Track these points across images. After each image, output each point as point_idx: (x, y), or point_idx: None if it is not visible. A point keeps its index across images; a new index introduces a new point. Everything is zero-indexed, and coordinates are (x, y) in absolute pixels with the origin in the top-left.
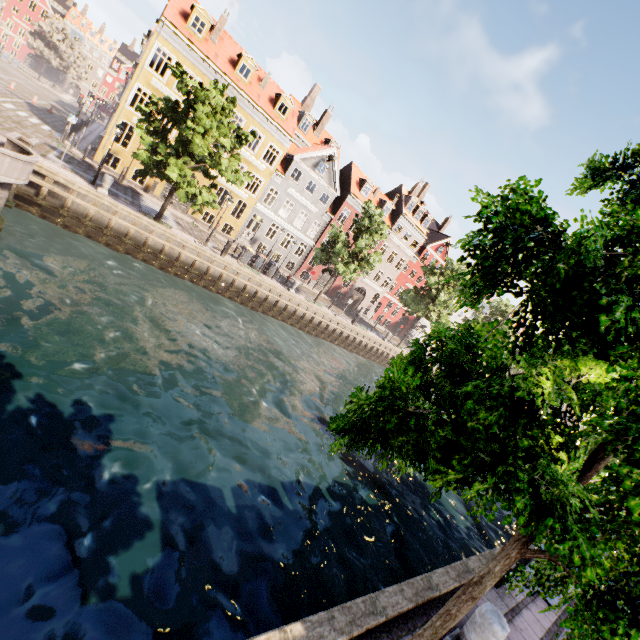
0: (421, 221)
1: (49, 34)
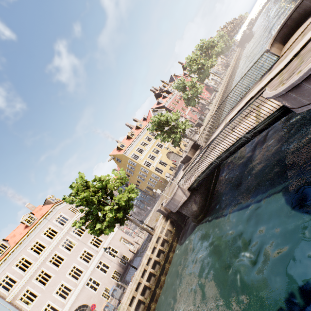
0: (167, 85)
1: None
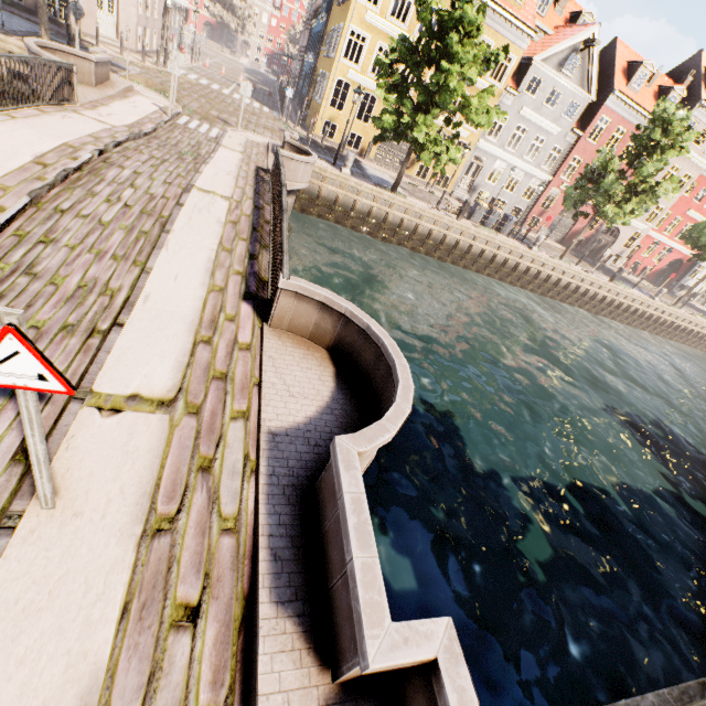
0: None
1: None
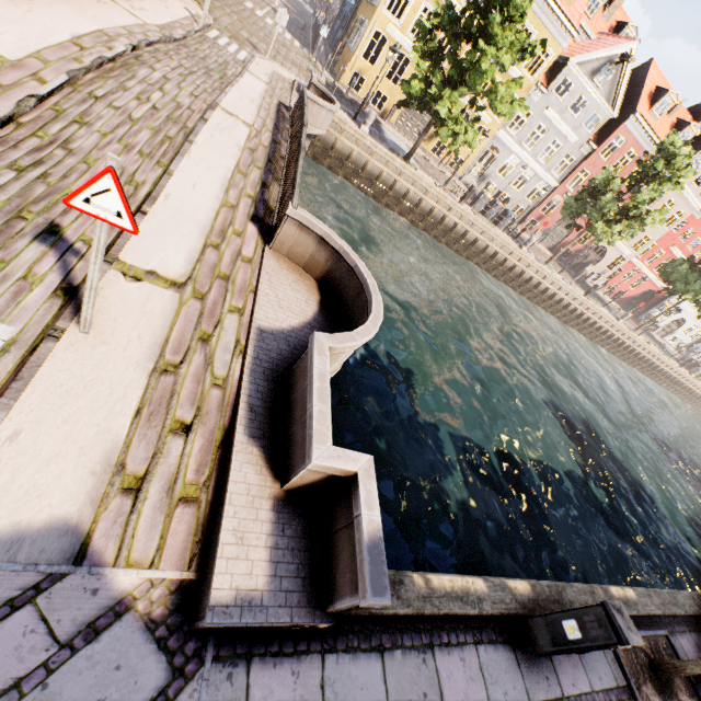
0: None
1: None
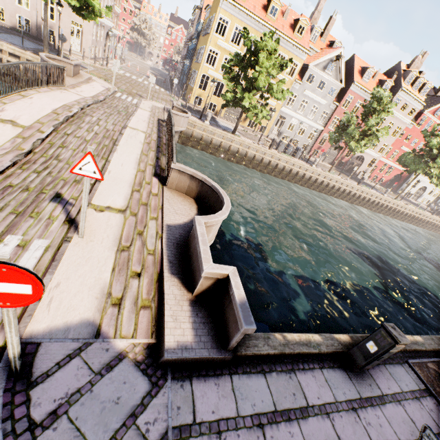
0: (419, 90)
1: (139, 26)
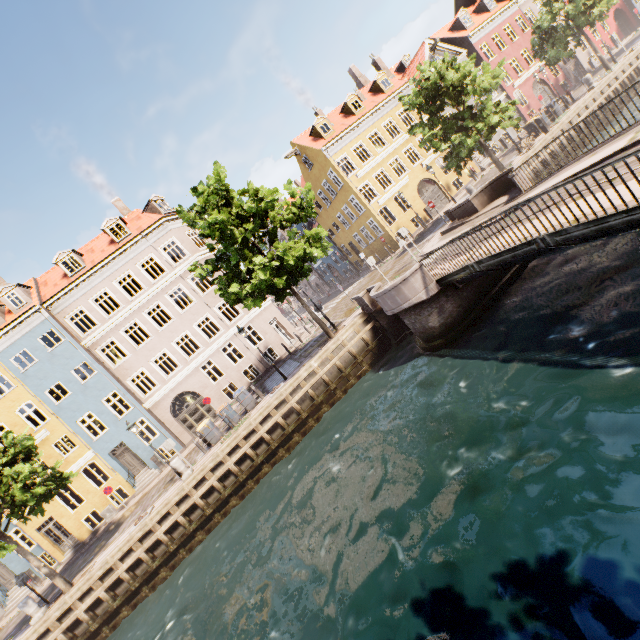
0: None
1: None
